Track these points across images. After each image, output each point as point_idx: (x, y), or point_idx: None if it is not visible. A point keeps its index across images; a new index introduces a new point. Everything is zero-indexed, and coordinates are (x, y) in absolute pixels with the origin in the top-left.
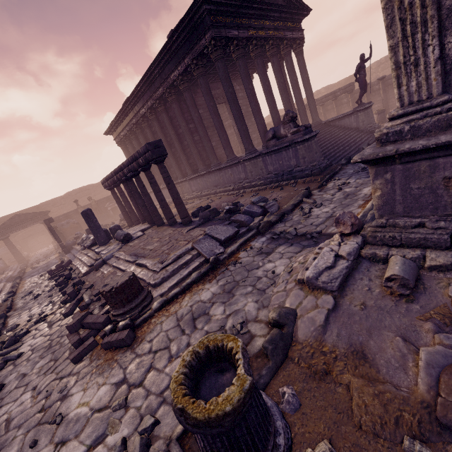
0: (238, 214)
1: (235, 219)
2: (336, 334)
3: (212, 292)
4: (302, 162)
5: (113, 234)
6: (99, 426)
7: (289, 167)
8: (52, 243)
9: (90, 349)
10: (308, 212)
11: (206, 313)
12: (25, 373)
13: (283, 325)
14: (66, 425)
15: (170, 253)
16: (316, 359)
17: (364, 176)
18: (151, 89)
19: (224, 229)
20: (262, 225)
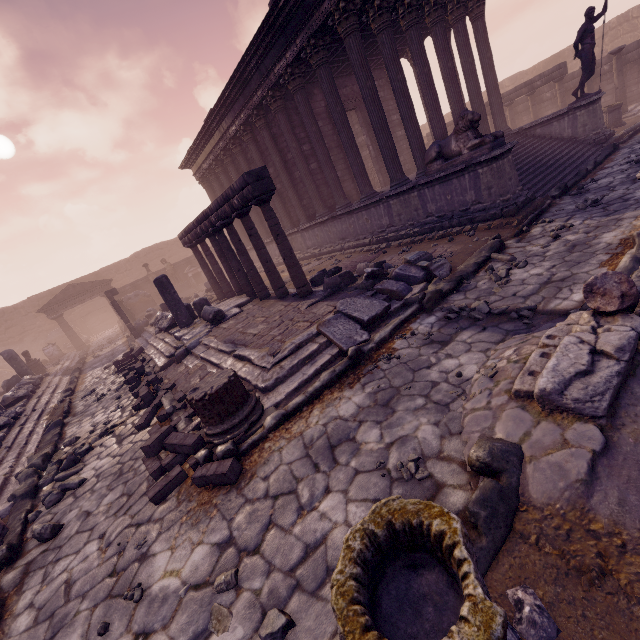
0: (386, 280)
1: (382, 288)
2: (617, 500)
3: (356, 403)
4: (486, 195)
5: (198, 311)
6: (198, 616)
7: (463, 204)
8: (118, 323)
9: (176, 484)
10: (504, 276)
11: (351, 439)
12: (88, 511)
13: (498, 471)
14: (148, 605)
15: (285, 340)
16: (578, 543)
17: (597, 213)
18: (245, 93)
19: (367, 304)
20: (427, 297)
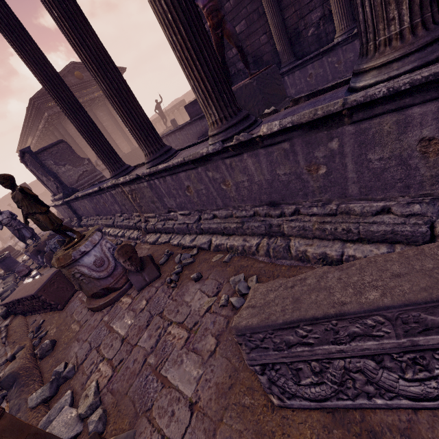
0: None
1: None
2: None
3: None
4: None
5: None
6: None
7: None
8: None
9: None
10: None
11: None
12: None
13: None
14: None
15: None
16: None
17: None
18: (33, 131)
19: None
20: None
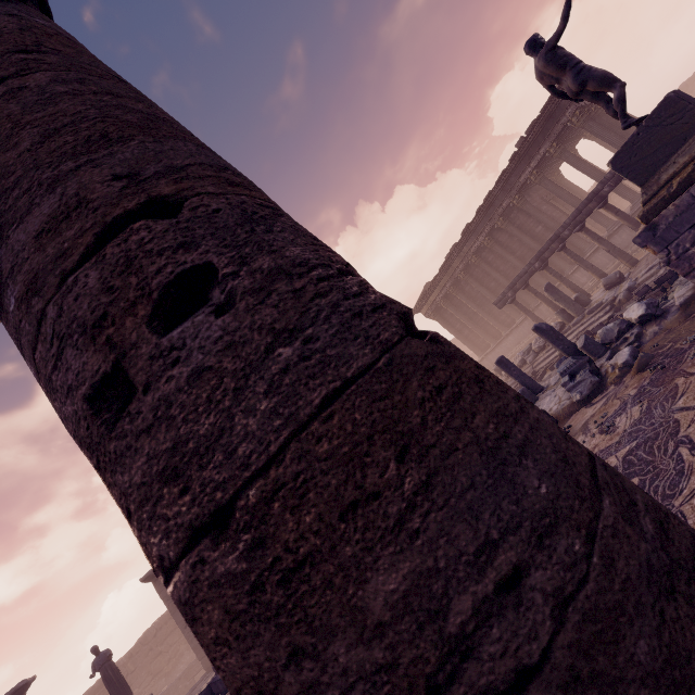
0: None
1: None
2: None
3: None
4: None
5: (582, 302)
6: None
7: None
8: None
9: None
10: None
11: None
12: None
13: None
14: None
15: None
16: None
17: None
18: (488, 213)
19: None
20: None
